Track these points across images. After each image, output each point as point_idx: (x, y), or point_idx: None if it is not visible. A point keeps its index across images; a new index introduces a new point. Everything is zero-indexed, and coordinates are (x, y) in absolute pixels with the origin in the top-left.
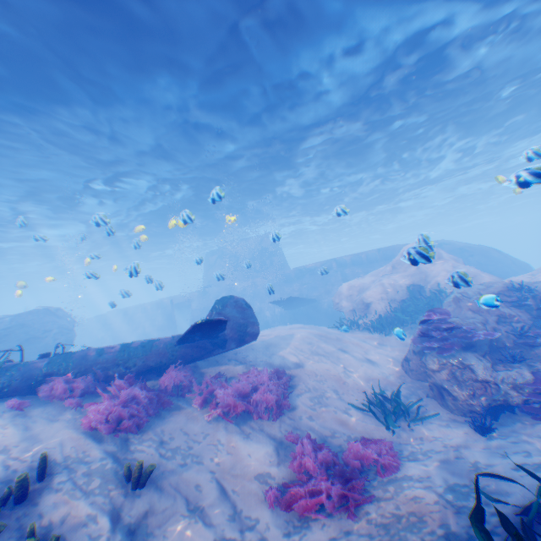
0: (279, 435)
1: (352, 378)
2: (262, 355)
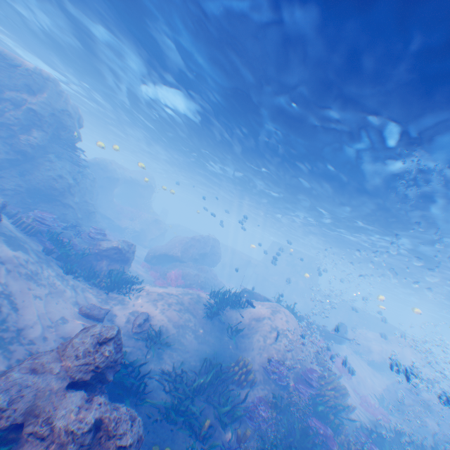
0: (351, 387)
1: (367, 382)
2: (336, 349)
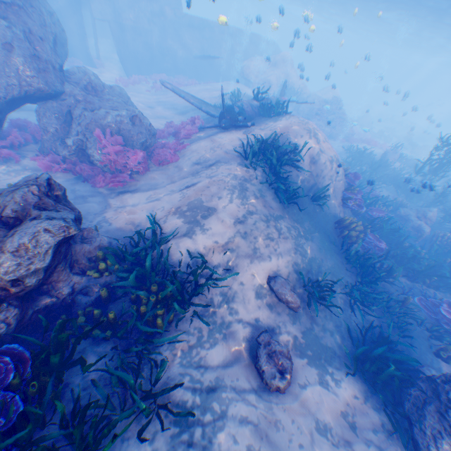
0: None
1: None
2: None
